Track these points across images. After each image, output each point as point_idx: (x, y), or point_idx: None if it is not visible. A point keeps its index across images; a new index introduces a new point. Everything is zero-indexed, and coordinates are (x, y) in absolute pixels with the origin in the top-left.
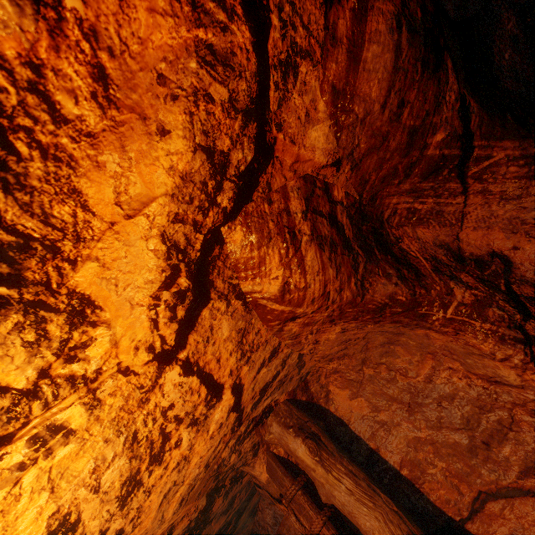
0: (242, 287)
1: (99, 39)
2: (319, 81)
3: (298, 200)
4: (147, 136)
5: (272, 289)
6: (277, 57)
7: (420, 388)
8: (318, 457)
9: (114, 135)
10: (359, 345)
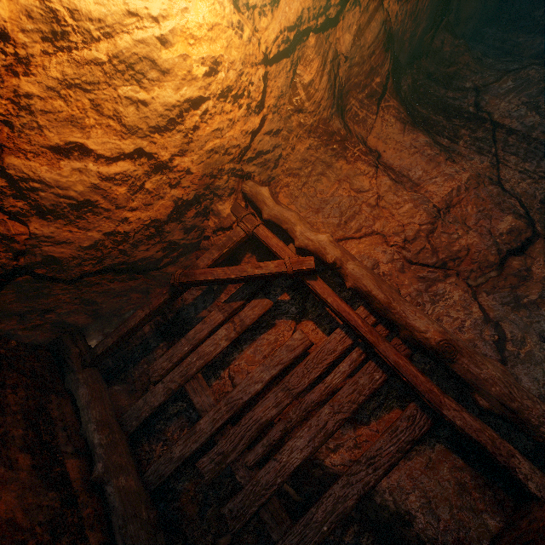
0: (298, 68)
1: None
2: (358, 19)
3: (331, 54)
4: None
5: (307, 79)
6: None
7: (327, 200)
8: (272, 195)
9: None
10: (308, 171)
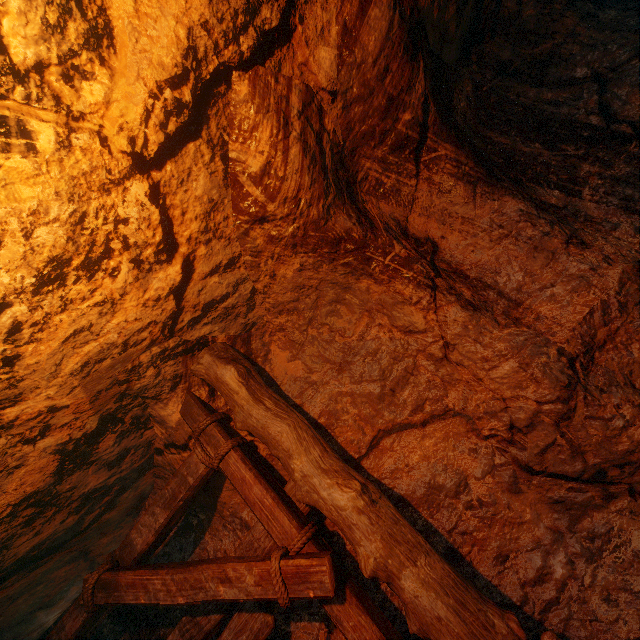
0: (230, 149)
1: None
2: (337, 11)
3: (297, 99)
4: None
5: (256, 165)
6: None
7: (353, 346)
8: (245, 381)
9: None
10: (311, 300)
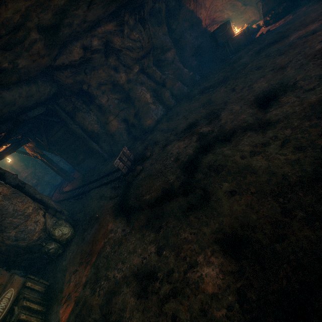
0: None
1: None
2: None
3: None
4: None
5: None
6: None
7: None
8: None
9: None
10: None
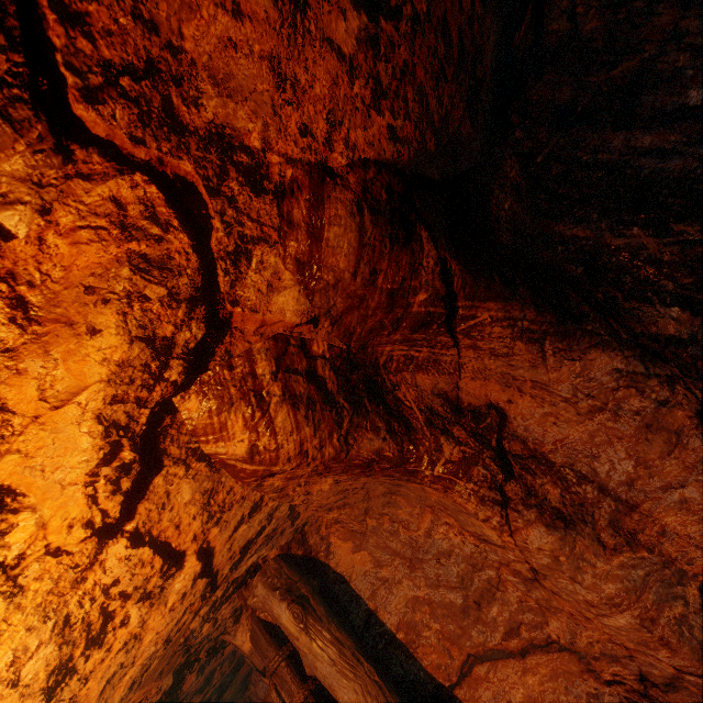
0: (205, 449)
1: (17, 278)
2: (281, 256)
3: (266, 361)
4: (76, 337)
5: (239, 451)
6: (223, 250)
7: (421, 542)
8: (303, 624)
9: (36, 344)
10: (360, 494)
